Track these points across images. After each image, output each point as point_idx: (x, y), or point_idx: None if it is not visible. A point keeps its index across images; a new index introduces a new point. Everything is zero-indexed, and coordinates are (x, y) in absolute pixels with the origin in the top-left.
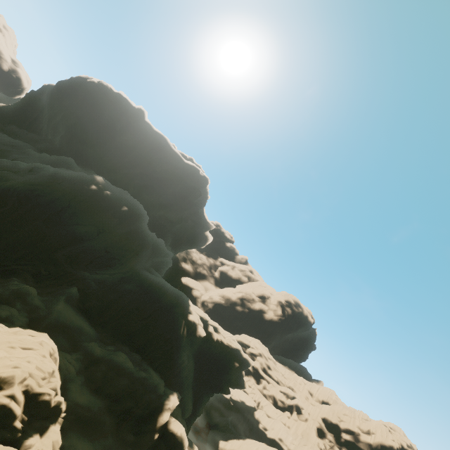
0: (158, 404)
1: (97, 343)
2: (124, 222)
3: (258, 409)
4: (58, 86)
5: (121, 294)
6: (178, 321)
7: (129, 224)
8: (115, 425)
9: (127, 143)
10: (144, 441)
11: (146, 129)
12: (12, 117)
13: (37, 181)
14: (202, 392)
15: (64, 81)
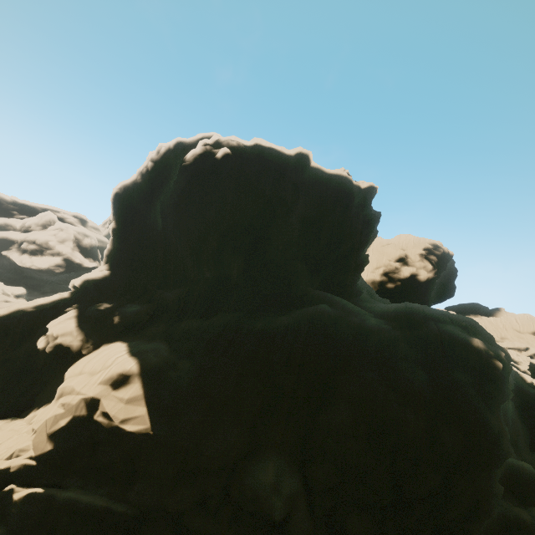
0: None
1: None
2: None
3: None
4: (185, 197)
5: None
6: None
7: None
8: None
9: (303, 215)
10: None
11: (316, 178)
12: (140, 280)
13: (495, 422)
14: None
15: (189, 183)
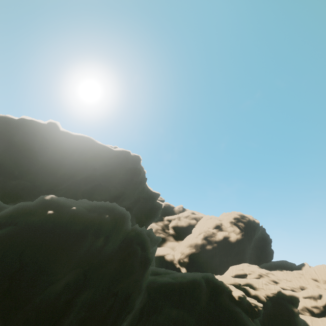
0: None
1: None
2: (112, 235)
3: None
4: None
5: None
6: (240, 315)
7: (117, 235)
8: None
9: (52, 158)
10: None
11: (65, 137)
12: None
13: None
14: None
15: None
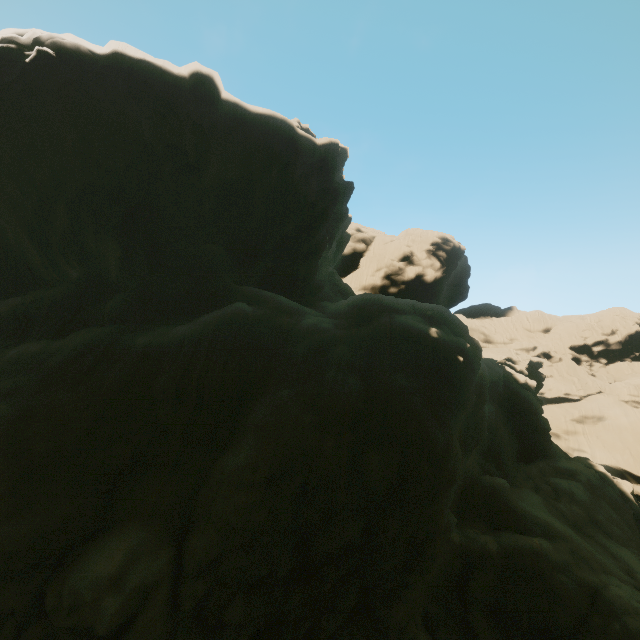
0: (617, 489)
1: (546, 499)
2: None
3: None
4: None
5: (488, 428)
6: (532, 398)
7: None
8: None
9: (223, 179)
10: None
11: (235, 119)
12: None
13: (441, 437)
14: None
15: None
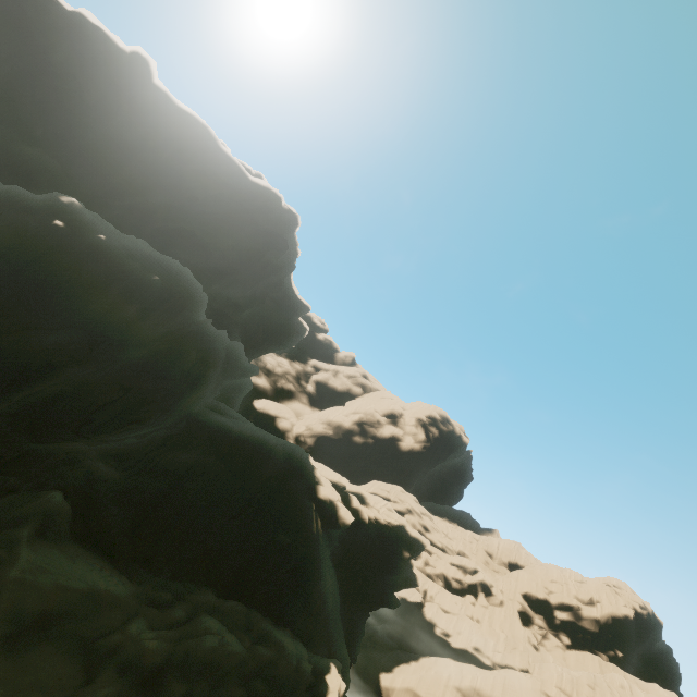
0: None
1: (142, 617)
2: (156, 312)
3: (426, 602)
4: None
5: (175, 477)
6: (305, 509)
7: (166, 316)
8: None
9: (119, 136)
10: None
11: (159, 103)
12: None
13: None
14: (356, 619)
15: None
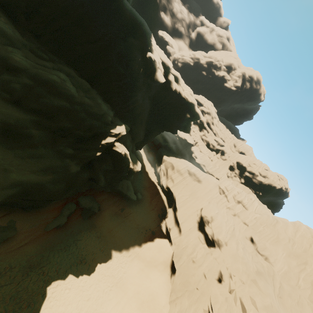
0: (102, 131)
1: (23, 52)
2: None
3: (195, 146)
4: None
5: None
6: (133, 55)
7: None
8: (49, 139)
9: None
10: (84, 156)
11: None
12: None
13: None
14: (154, 128)
15: None
